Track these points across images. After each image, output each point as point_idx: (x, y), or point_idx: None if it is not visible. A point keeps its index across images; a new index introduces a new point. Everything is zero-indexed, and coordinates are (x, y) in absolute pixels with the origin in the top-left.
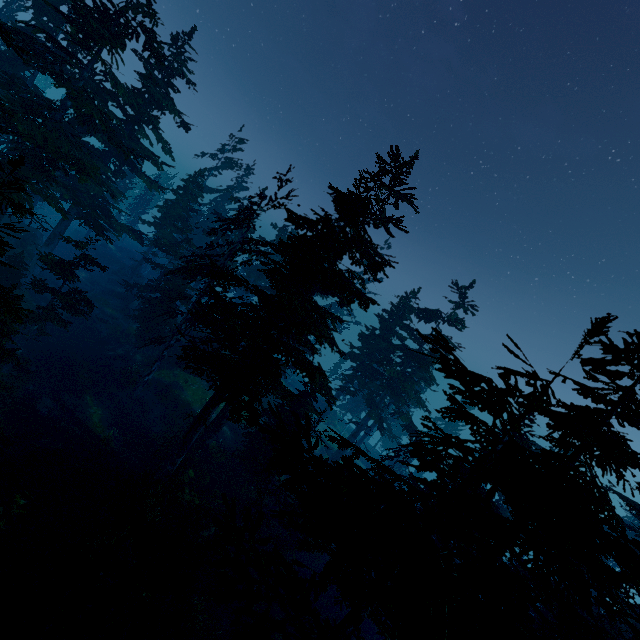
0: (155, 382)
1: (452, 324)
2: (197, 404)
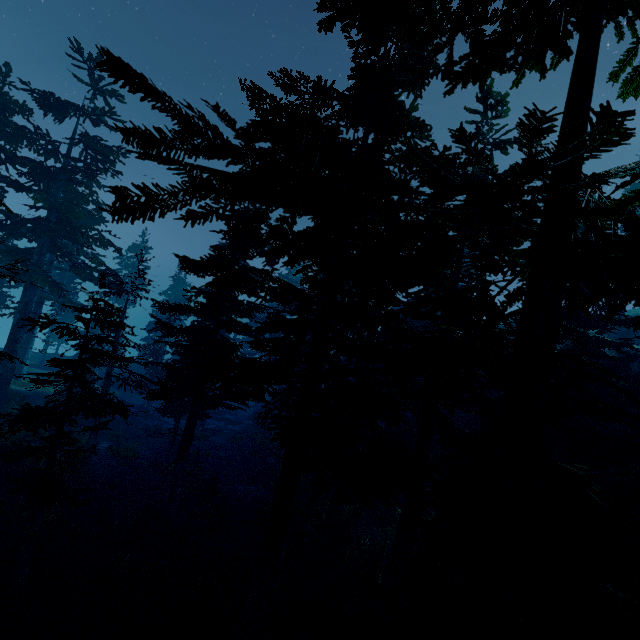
0: None
1: (98, 121)
2: None
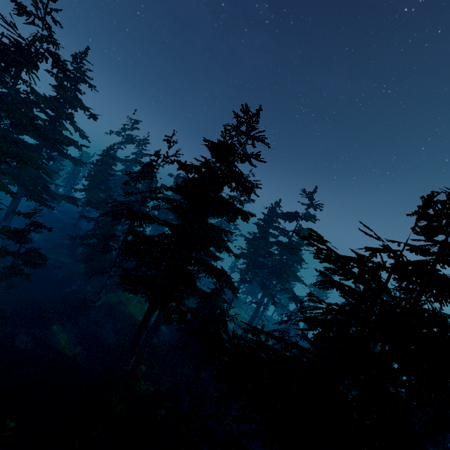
0: (104, 304)
1: (308, 219)
2: (139, 314)
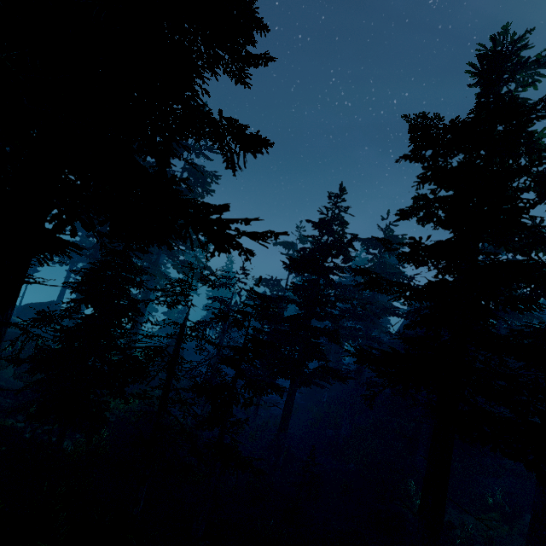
0: None
1: (200, 154)
2: None
